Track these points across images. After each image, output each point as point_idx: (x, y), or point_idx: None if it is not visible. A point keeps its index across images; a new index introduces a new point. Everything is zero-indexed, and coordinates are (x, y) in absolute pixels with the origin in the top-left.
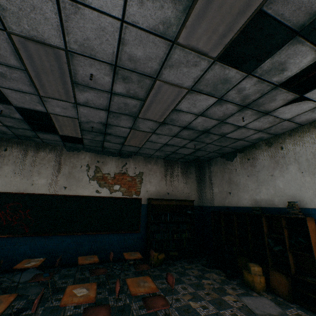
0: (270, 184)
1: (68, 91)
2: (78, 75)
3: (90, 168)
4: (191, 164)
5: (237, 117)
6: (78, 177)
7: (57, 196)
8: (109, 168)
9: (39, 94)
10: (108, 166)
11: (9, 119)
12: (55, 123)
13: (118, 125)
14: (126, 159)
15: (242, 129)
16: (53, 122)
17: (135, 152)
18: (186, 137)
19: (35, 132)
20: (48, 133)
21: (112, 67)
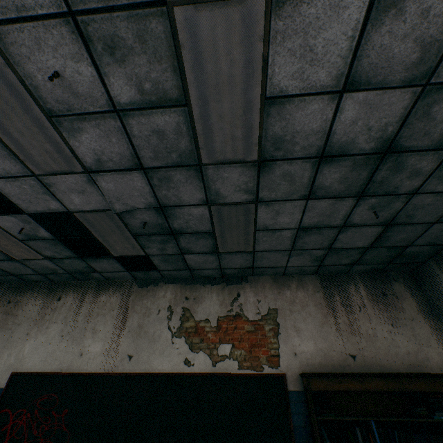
0: None
1: (59, 144)
2: (43, 91)
3: (172, 312)
4: (389, 275)
5: None
6: (152, 333)
7: (115, 377)
8: (207, 307)
9: (31, 171)
10: (204, 304)
11: (42, 244)
12: (93, 233)
13: (180, 202)
14: (236, 286)
15: None
16: (89, 231)
17: (249, 267)
18: (340, 190)
19: (84, 260)
20: (99, 257)
21: (70, 24)
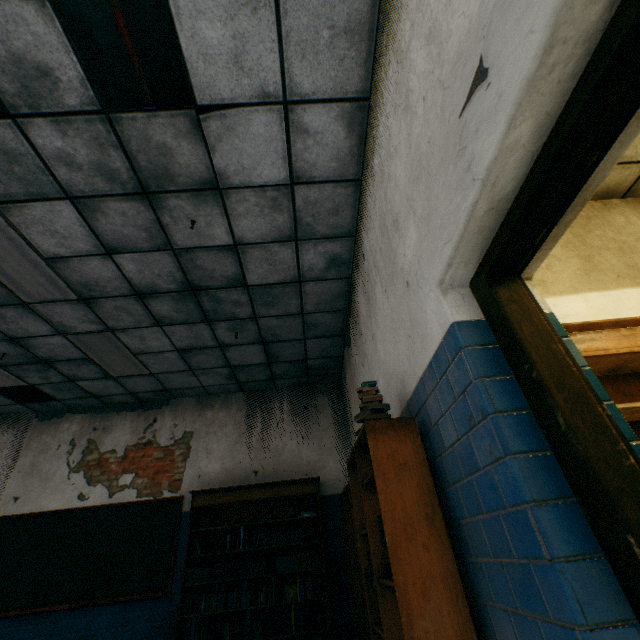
0: (376, 363)
1: None
2: None
3: (75, 446)
4: (317, 388)
5: (180, 225)
6: (47, 471)
7: None
8: (117, 437)
9: None
10: (115, 433)
11: None
12: None
13: (30, 334)
14: (155, 411)
15: (248, 250)
16: None
17: (164, 389)
18: (185, 317)
19: None
20: None
21: None
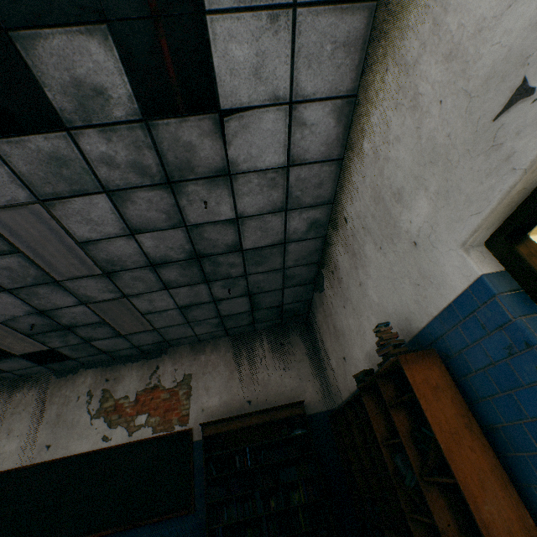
0: (366, 305)
1: None
2: None
3: (92, 396)
4: (289, 327)
5: (194, 206)
6: (71, 420)
7: (33, 468)
8: (127, 385)
9: None
10: (125, 382)
11: None
12: None
13: (57, 306)
14: (157, 360)
15: (246, 222)
16: None
17: (163, 341)
18: (188, 280)
19: None
20: (1, 358)
21: None
